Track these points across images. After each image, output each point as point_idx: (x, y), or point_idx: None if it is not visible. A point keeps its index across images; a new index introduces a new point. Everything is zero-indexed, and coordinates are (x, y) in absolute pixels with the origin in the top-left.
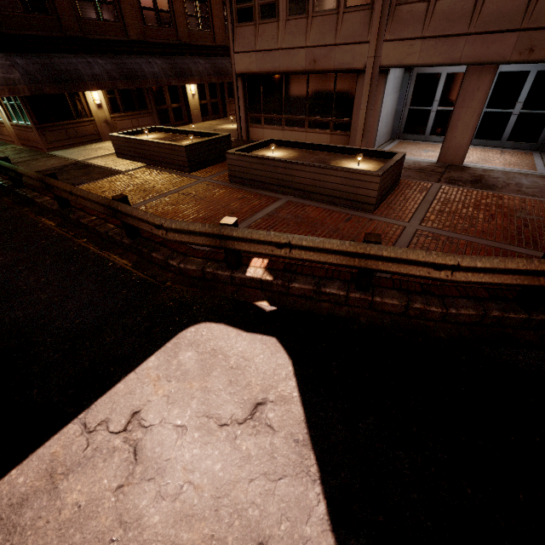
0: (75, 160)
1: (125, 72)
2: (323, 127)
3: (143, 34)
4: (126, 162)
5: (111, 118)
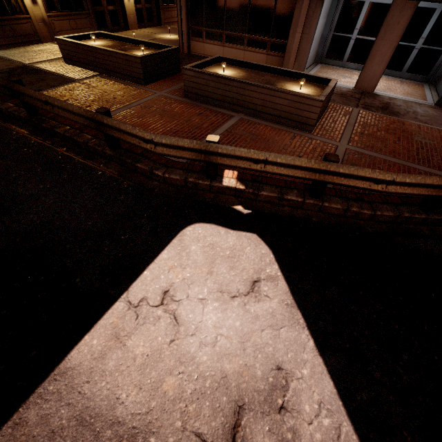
0: (21, 63)
1: None
2: (260, 46)
3: None
4: (76, 69)
5: (48, 17)
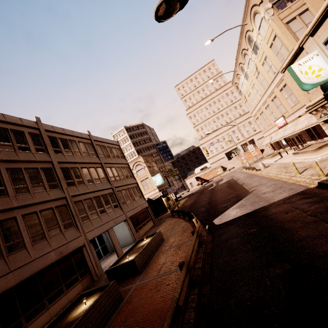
0: None
1: None
2: (75, 282)
3: None
4: None
5: None
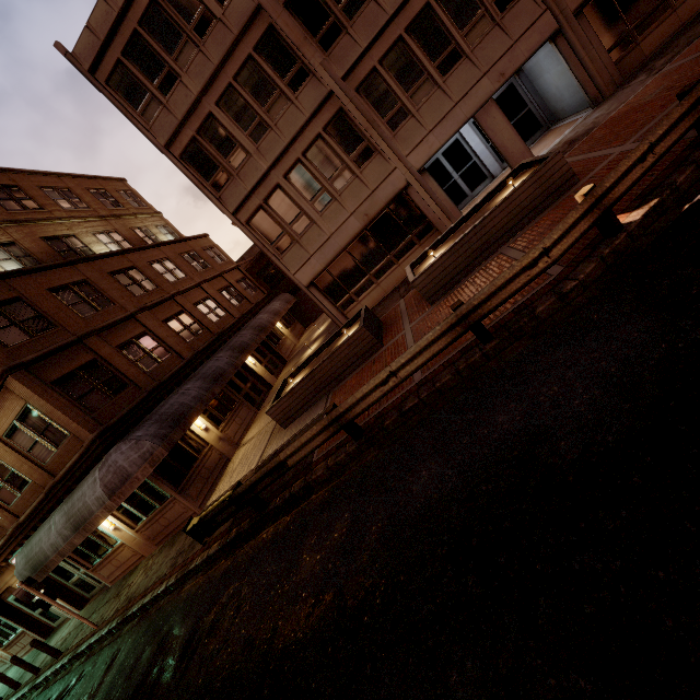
0: (251, 471)
1: (211, 378)
2: (409, 248)
3: (192, 349)
4: (303, 416)
5: (221, 432)
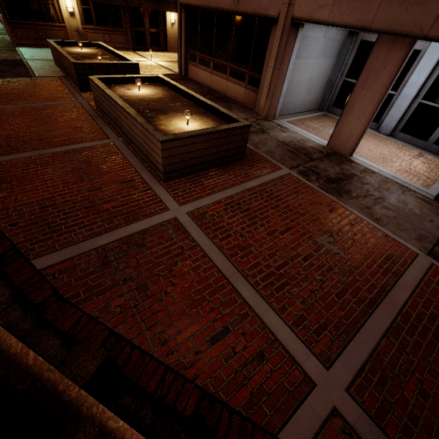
0: (21, 58)
1: None
2: (240, 78)
3: None
4: (54, 69)
5: (83, 29)
